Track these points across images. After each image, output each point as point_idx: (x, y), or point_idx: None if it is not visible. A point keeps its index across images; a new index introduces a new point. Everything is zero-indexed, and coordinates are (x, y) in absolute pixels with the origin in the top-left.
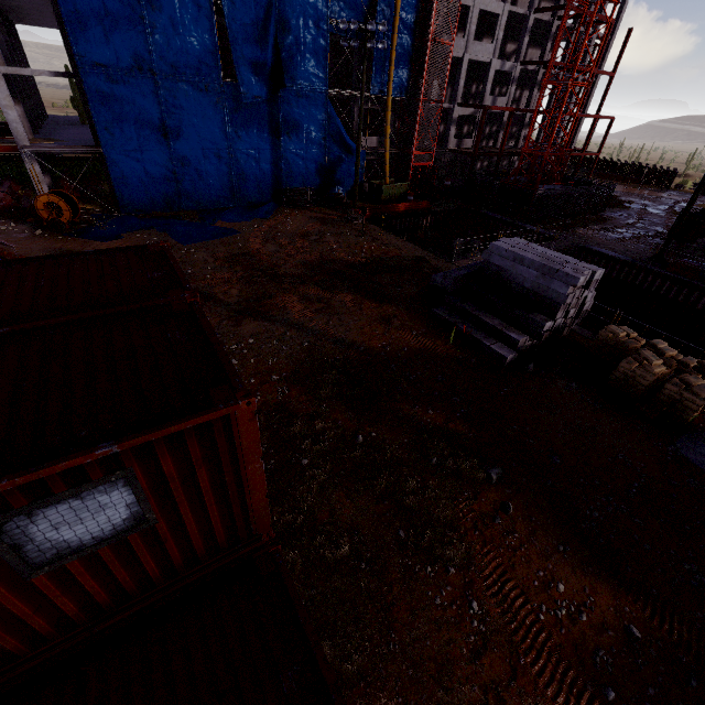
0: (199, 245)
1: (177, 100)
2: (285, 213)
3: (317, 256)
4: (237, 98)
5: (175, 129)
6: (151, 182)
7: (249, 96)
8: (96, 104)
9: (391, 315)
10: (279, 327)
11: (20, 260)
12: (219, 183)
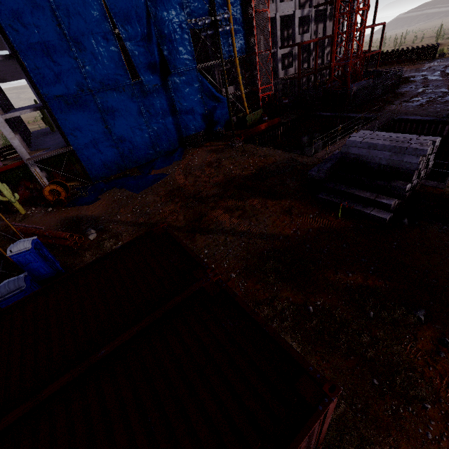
0: (147, 190)
1: (108, 103)
2: (190, 152)
3: (222, 177)
4: (143, 90)
5: (111, 121)
6: (105, 158)
7: (150, 86)
8: (62, 120)
9: (289, 207)
10: (220, 236)
11: (78, 270)
12: (145, 146)
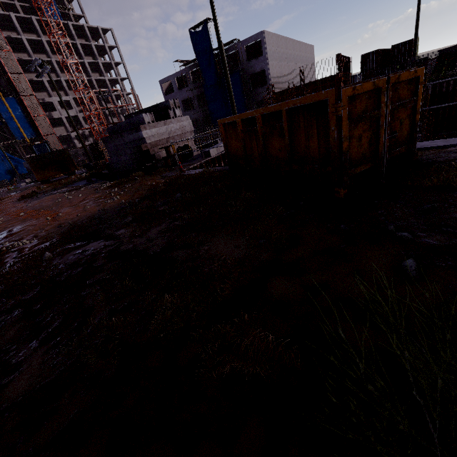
0: None
1: None
2: None
3: None
4: None
5: None
6: None
7: None
8: None
9: None
10: None
11: None
12: None
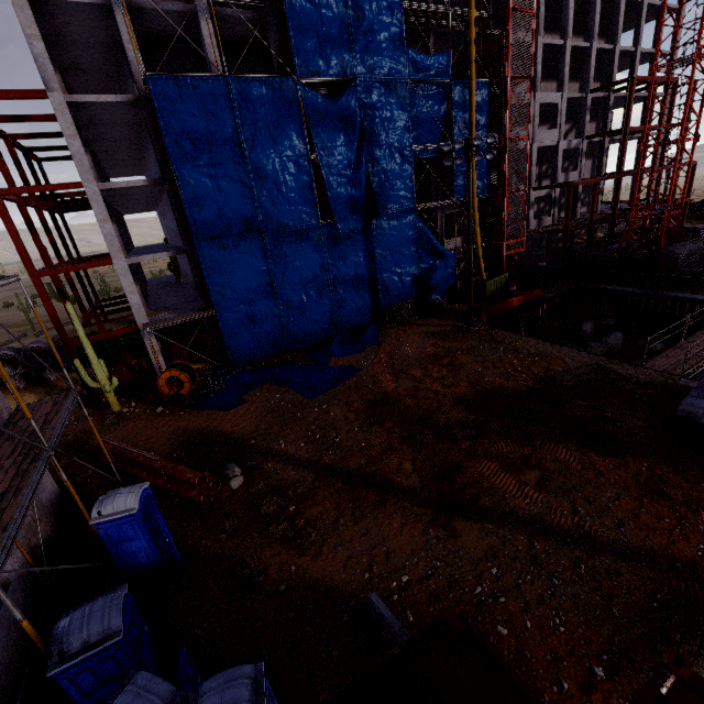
0: (328, 395)
1: (281, 250)
2: (392, 333)
3: (468, 386)
4: (334, 235)
5: (280, 276)
6: (258, 331)
7: (346, 230)
8: (210, 272)
9: (655, 479)
10: (513, 532)
11: None
12: (321, 317)
